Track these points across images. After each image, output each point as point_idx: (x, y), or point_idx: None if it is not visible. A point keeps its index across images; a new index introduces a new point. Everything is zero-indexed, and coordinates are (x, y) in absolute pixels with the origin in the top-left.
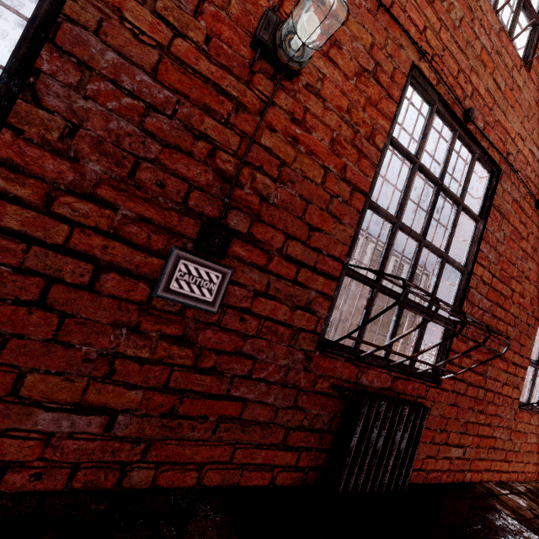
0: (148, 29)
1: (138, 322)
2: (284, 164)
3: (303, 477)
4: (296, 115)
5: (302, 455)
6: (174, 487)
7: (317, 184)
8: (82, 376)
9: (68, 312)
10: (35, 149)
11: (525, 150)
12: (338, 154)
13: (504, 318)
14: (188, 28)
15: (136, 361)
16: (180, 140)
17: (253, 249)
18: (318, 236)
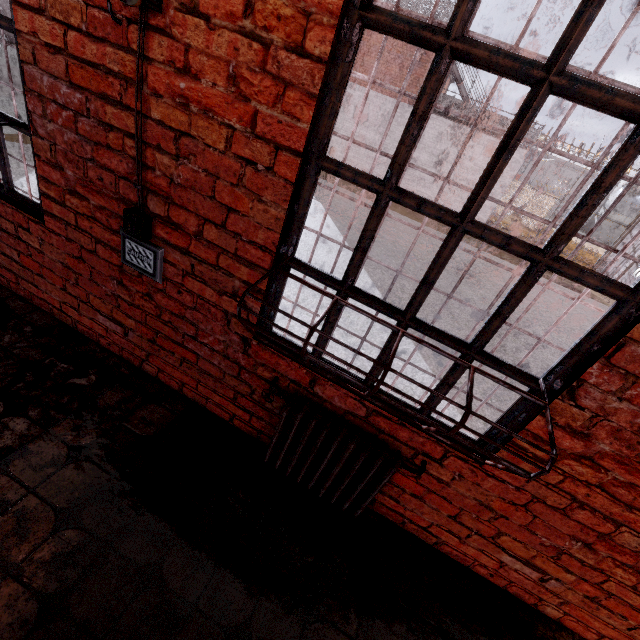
0: (53, 37)
1: (121, 278)
2: (181, 135)
3: (259, 435)
4: (180, 61)
5: (255, 419)
6: (168, 385)
7: (223, 150)
8: (109, 303)
9: (92, 265)
10: (48, 166)
11: None
12: (246, 97)
13: None
14: (70, 13)
15: (128, 303)
16: (100, 136)
17: (174, 232)
18: (236, 218)
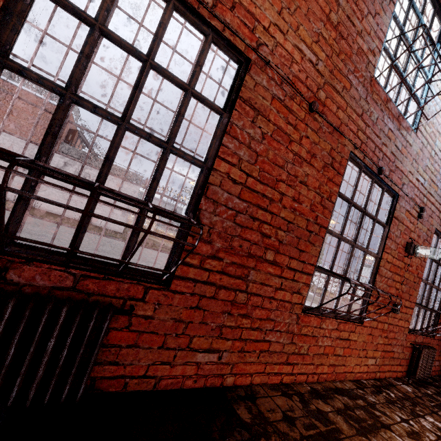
0: None
1: None
2: None
3: None
4: None
5: None
6: None
7: None
8: None
9: None
10: None
11: (289, 45)
12: None
13: (271, 222)
14: None
15: None
16: None
17: None
18: None
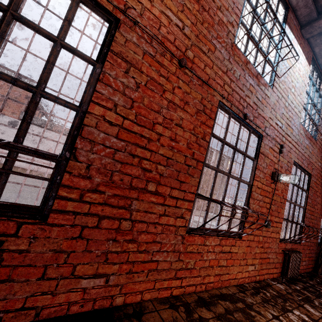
0: None
1: None
2: None
3: None
4: None
5: None
6: None
7: None
8: None
9: None
10: None
11: (156, 11)
12: None
13: (150, 158)
14: None
15: None
16: None
17: None
18: None
